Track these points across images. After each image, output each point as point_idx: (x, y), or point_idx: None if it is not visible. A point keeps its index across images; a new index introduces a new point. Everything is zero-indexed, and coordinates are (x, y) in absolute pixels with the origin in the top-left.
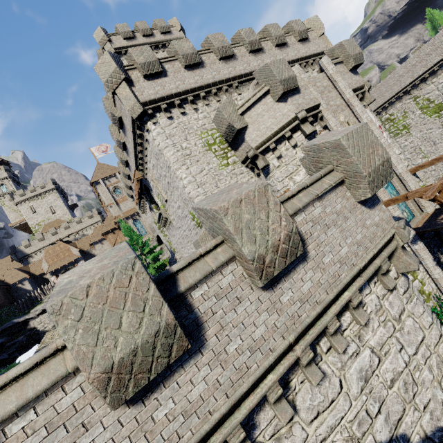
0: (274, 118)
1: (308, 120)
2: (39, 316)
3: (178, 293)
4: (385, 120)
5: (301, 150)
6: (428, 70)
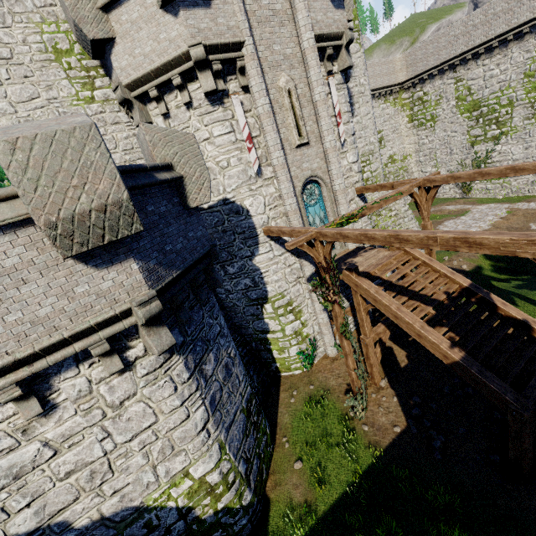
0: (156, 41)
1: (212, 66)
2: None
3: None
4: (416, 99)
5: (197, 116)
6: (486, 43)
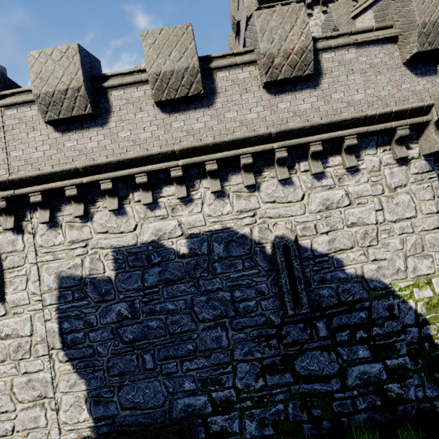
0: None
1: None
2: None
3: (209, 67)
4: None
5: None
6: None
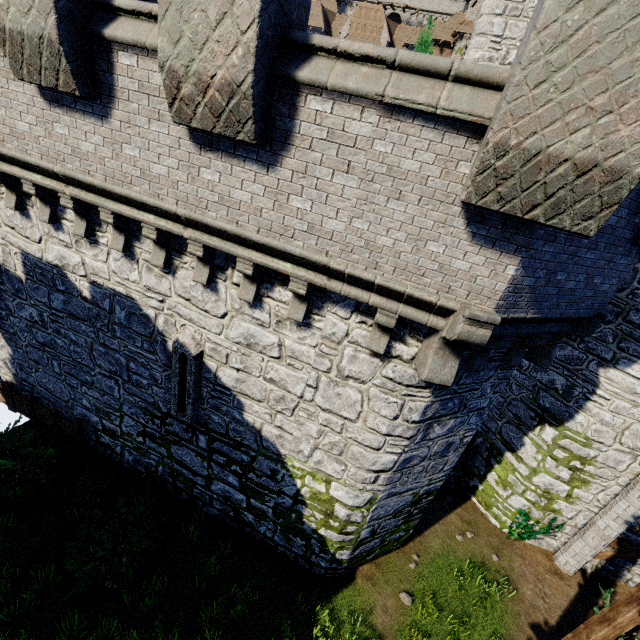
0: None
1: None
2: None
3: (101, 35)
4: None
5: None
6: None
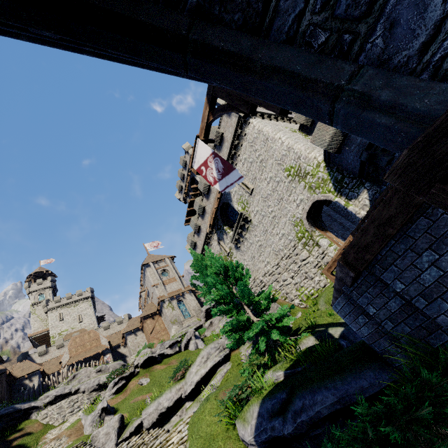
0: None
1: None
2: (46, 407)
3: None
4: None
5: None
6: None
